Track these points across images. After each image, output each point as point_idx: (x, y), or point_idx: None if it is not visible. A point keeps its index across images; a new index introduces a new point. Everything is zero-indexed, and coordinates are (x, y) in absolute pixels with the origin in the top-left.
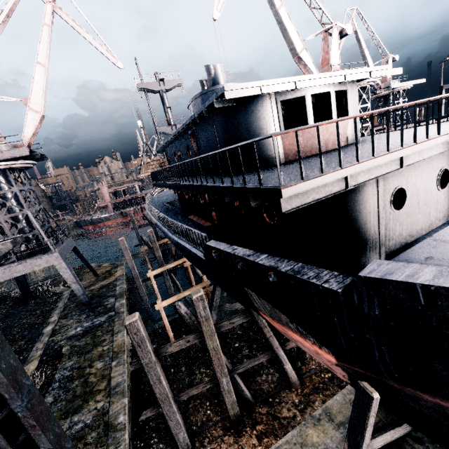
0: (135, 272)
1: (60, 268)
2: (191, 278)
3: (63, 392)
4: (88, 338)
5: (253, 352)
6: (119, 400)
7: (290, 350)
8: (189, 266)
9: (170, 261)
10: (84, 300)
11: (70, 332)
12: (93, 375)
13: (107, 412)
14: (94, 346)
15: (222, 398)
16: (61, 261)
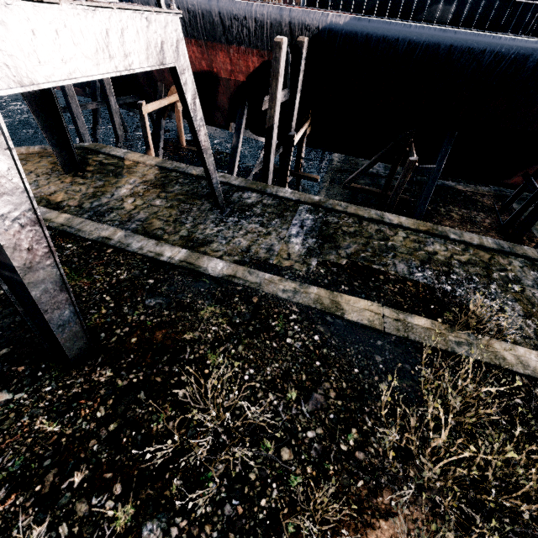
0: (275, 136)
1: (186, 88)
2: (301, 159)
3: (470, 284)
4: (349, 240)
5: (448, 208)
6: (524, 249)
7: (463, 199)
8: (305, 136)
9: (162, 151)
10: (218, 198)
11: (292, 250)
12: (457, 256)
13: (531, 262)
14: (385, 241)
15: (532, 221)
16: (186, 61)
